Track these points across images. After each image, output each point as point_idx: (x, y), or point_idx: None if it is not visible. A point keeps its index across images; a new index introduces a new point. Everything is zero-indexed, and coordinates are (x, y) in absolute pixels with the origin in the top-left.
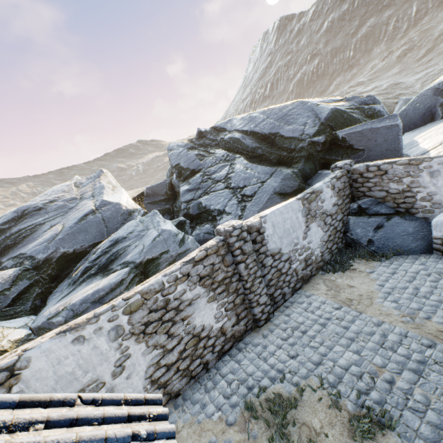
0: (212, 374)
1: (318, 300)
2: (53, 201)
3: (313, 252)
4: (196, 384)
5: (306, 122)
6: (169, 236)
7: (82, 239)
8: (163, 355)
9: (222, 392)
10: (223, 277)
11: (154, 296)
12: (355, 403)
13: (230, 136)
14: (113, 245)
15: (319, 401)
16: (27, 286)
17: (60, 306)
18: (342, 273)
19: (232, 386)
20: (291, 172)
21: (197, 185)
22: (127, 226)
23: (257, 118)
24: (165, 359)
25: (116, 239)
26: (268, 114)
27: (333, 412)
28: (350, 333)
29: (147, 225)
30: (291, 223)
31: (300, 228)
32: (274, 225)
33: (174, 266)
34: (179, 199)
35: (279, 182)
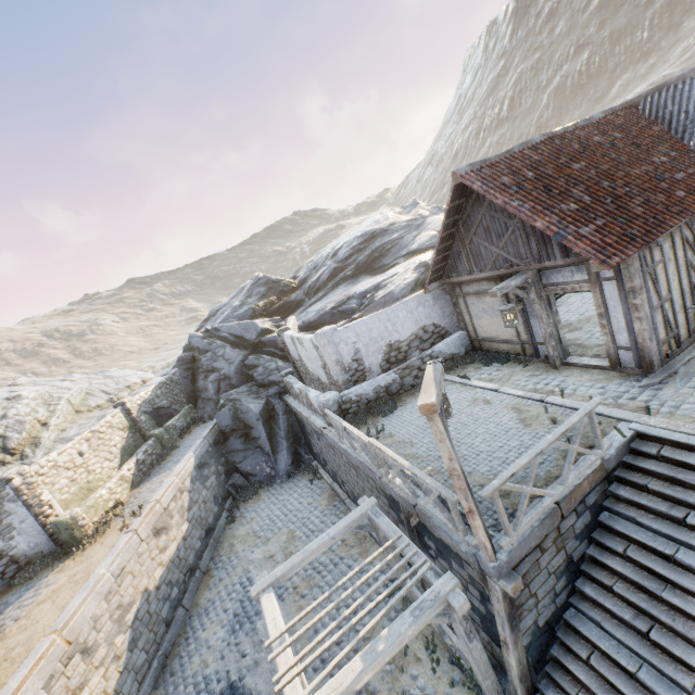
0: None
1: None
2: (392, 224)
3: None
4: None
5: None
6: None
7: None
8: None
9: None
10: None
11: None
12: None
13: None
14: None
15: None
16: None
17: None
18: None
19: None
20: None
21: None
22: None
23: None
24: None
25: None
26: None
27: None
28: None
29: None
30: None
31: None
32: None
33: None
34: None
35: None
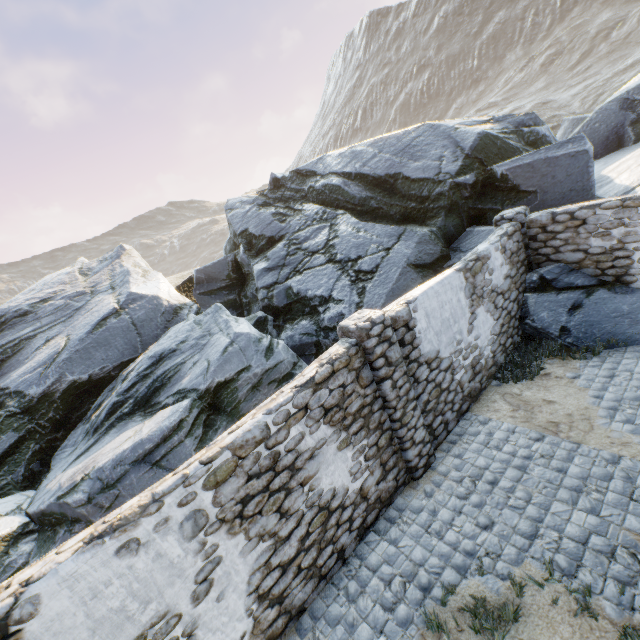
0: (353, 568)
1: (503, 428)
2: (47, 299)
3: (482, 352)
4: (330, 588)
5: (443, 154)
6: (249, 343)
7: (101, 358)
8: (274, 549)
9: (378, 600)
10: (359, 405)
11: (253, 451)
12: (617, 603)
13: (325, 182)
14: (155, 364)
15: (553, 605)
16: (14, 441)
17: (77, 473)
18: (529, 382)
19: (393, 587)
20: (428, 232)
21: (281, 261)
22: (174, 332)
23: (364, 152)
24: (277, 555)
25: (160, 354)
26: (381, 146)
27: (585, 622)
28: (571, 479)
29: (209, 329)
30: (451, 310)
31: (463, 316)
32: (428, 315)
33: (280, 394)
34: (251, 284)
35: (414, 247)
